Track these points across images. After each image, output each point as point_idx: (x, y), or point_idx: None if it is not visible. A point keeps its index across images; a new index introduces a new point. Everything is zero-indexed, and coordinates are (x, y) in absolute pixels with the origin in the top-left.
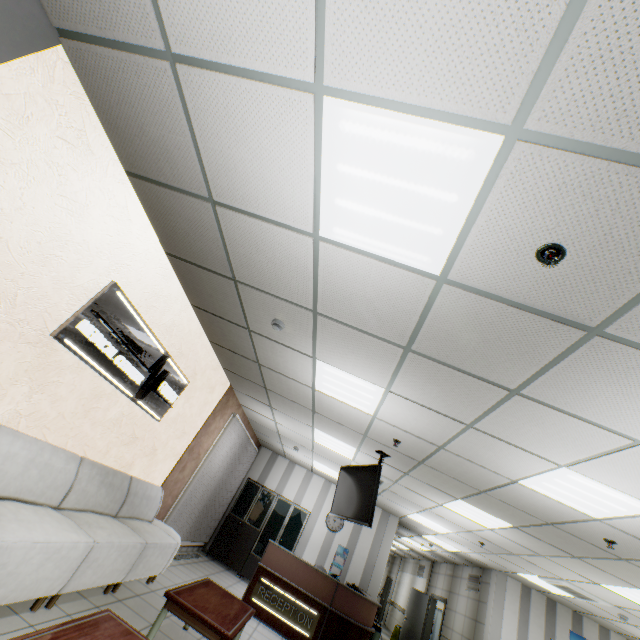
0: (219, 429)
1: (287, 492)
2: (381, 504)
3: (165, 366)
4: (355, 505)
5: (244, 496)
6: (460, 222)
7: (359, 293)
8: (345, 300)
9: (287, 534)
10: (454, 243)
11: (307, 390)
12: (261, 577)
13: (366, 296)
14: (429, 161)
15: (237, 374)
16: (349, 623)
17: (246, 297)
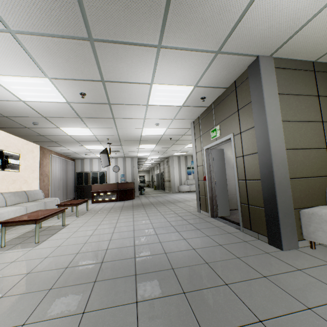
0: (48, 163)
1: (95, 169)
2: (128, 156)
3: (4, 154)
4: (106, 162)
5: (79, 178)
6: (58, 92)
7: (52, 110)
8: (50, 112)
9: (101, 181)
10: (62, 96)
11: (68, 137)
12: (94, 194)
13: (54, 110)
14: (35, 84)
15: (38, 142)
16: (125, 190)
17: (15, 120)
